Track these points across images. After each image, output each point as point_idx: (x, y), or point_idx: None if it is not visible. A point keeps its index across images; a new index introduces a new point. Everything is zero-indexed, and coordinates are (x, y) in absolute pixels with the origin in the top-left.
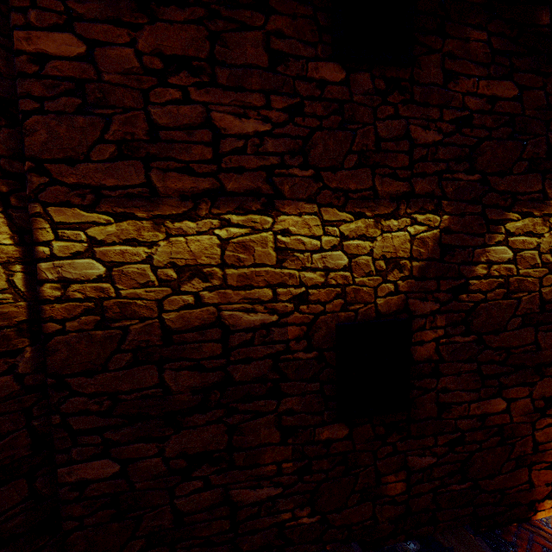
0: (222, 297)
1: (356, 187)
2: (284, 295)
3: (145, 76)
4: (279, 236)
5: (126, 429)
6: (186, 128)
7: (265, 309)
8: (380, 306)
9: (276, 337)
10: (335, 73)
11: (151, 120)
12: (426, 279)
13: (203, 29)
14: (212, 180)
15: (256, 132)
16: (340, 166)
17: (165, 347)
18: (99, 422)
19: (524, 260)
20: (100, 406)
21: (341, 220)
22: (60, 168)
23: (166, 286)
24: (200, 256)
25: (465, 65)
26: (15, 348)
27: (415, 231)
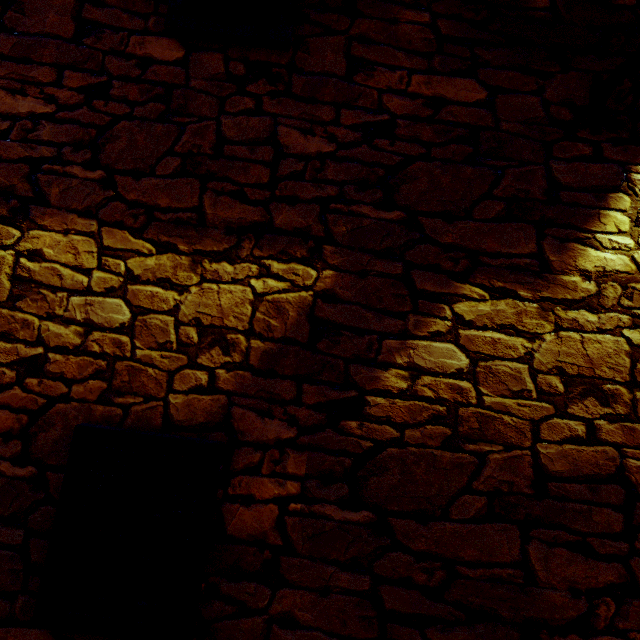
0: None
1: (170, 204)
2: (5, 353)
3: None
4: (25, 259)
5: None
6: None
7: None
8: (175, 408)
9: None
10: (170, 51)
11: None
12: (276, 375)
13: None
14: None
15: (32, 113)
16: (149, 171)
17: None
18: None
19: (496, 377)
20: None
21: (134, 250)
22: None
23: None
24: None
25: (388, 53)
26: None
27: (265, 287)
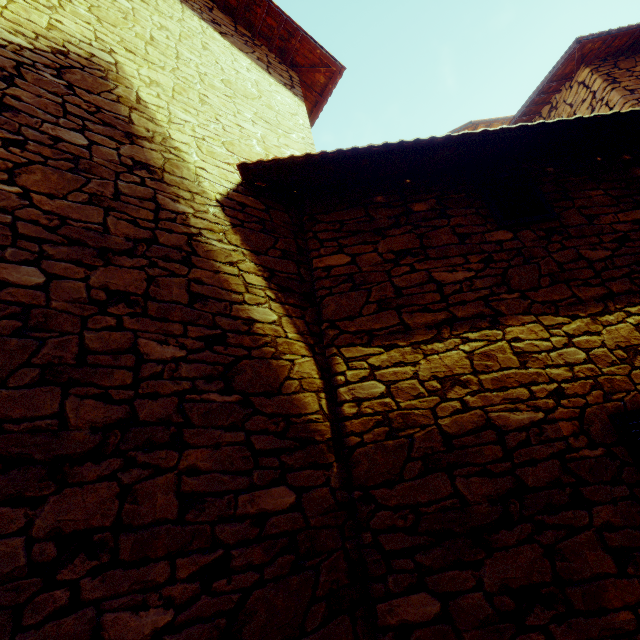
0: (484, 401)
1: (559, 298)
2: (539, 392)
3: (385, 264)
4: (513, 343)
5: (435, 551)
6: (418, 285)
7: (527, 407)
8: None
9: (551, 435)
10: (505, 235)
11: (394, 285)
12: None
13: (413, 234)
14: (445, 313)
15: (465, 278)
16: (538, 287)
17: (448, 452)
18: (407, 541)
19: None
20: (404, 521)
21: (560, 323)
22: (345, 323)
23: (434, 396)
24: (454, 368)
25: (598, 209)
26: (327, 462)
27: (635, 321)
